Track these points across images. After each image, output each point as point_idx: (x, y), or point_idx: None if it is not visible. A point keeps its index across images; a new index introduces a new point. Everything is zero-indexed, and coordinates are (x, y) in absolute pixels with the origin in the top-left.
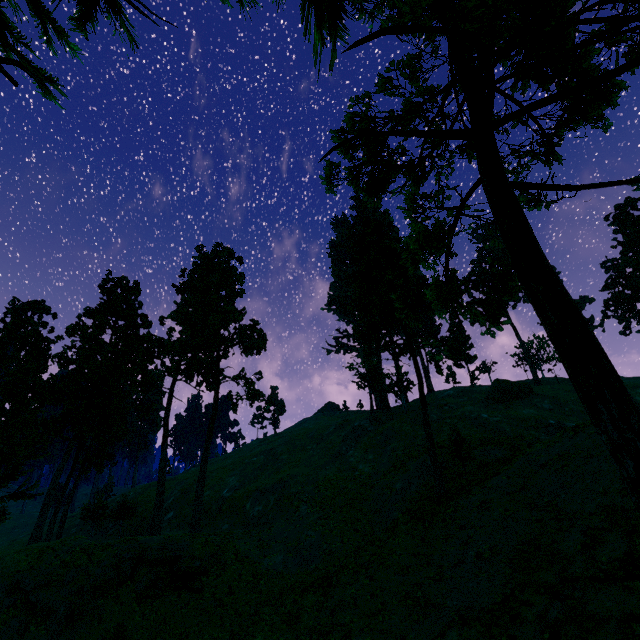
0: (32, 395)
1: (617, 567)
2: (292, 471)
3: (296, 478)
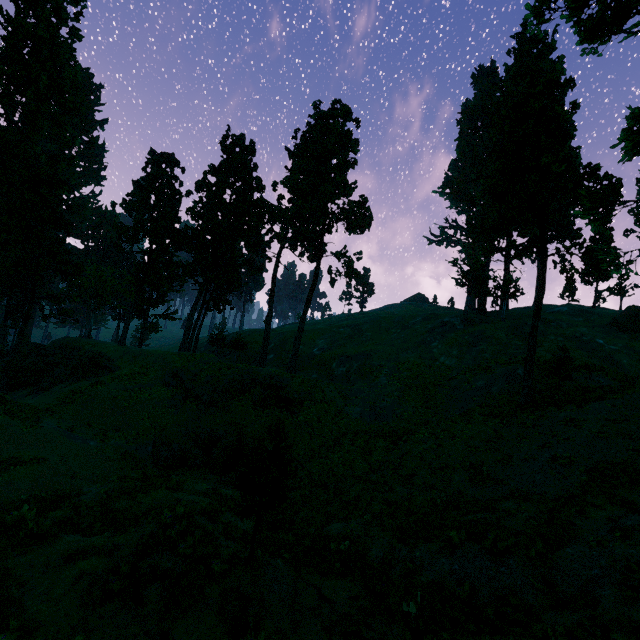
0: (170, 241)
1: None
2: (375, 347)
3: (378, 354)
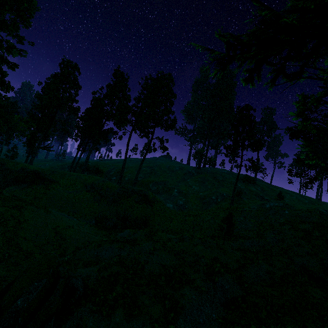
0: None
1: (290, 229)
2: (166, 179)
3: (169, 182)
